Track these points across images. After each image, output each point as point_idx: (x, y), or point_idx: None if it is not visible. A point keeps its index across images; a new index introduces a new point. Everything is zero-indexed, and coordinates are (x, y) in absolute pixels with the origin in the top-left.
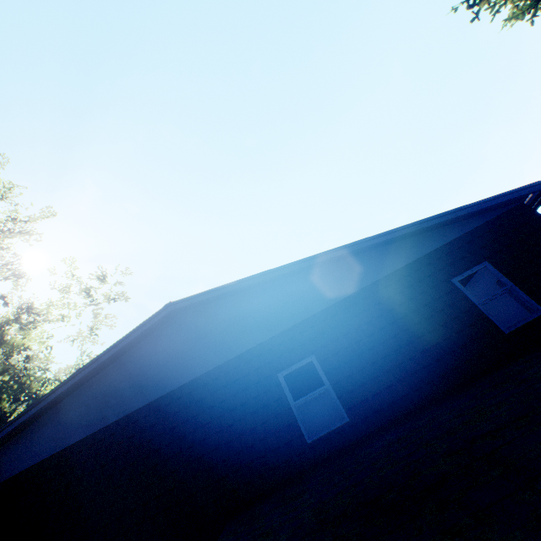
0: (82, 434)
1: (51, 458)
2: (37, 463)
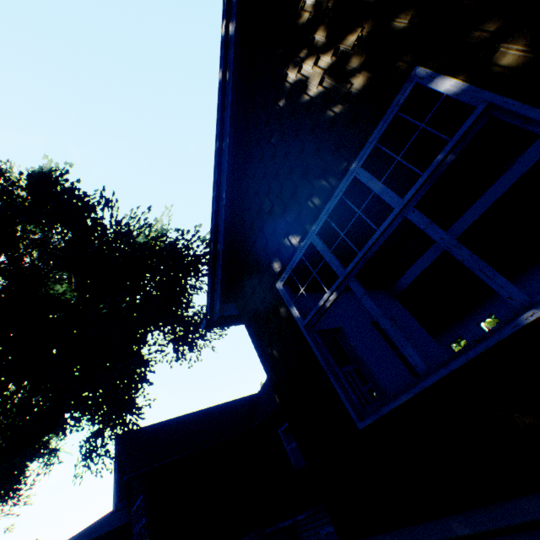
0: (121, 523)
1: (110, 531)
2: (105, 532)
